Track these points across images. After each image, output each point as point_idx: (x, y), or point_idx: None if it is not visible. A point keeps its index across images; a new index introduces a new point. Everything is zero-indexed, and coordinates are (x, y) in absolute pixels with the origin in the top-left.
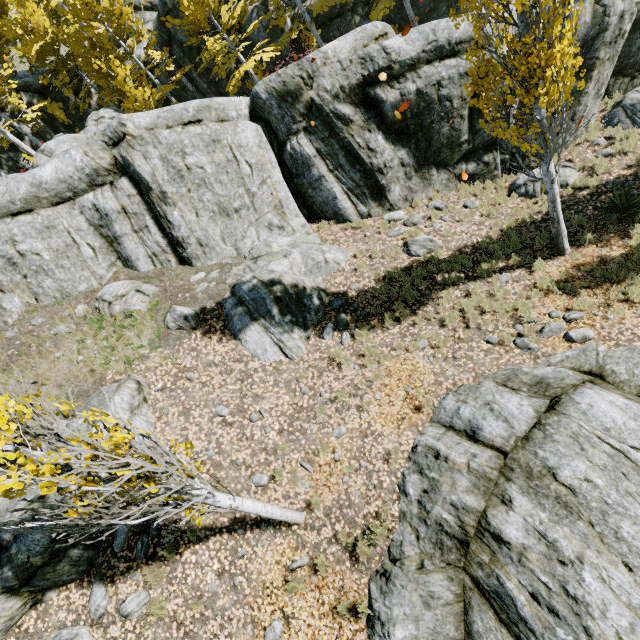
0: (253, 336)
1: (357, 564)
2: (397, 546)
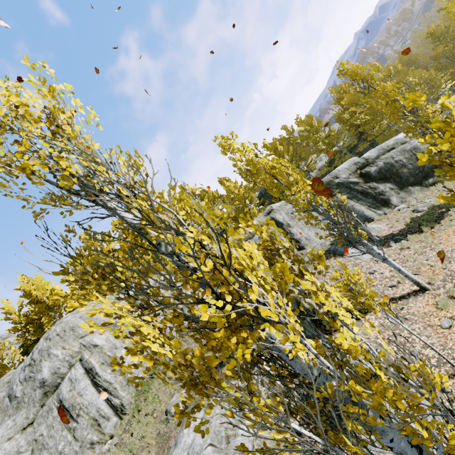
0: (352, 251)
1: None
2: None
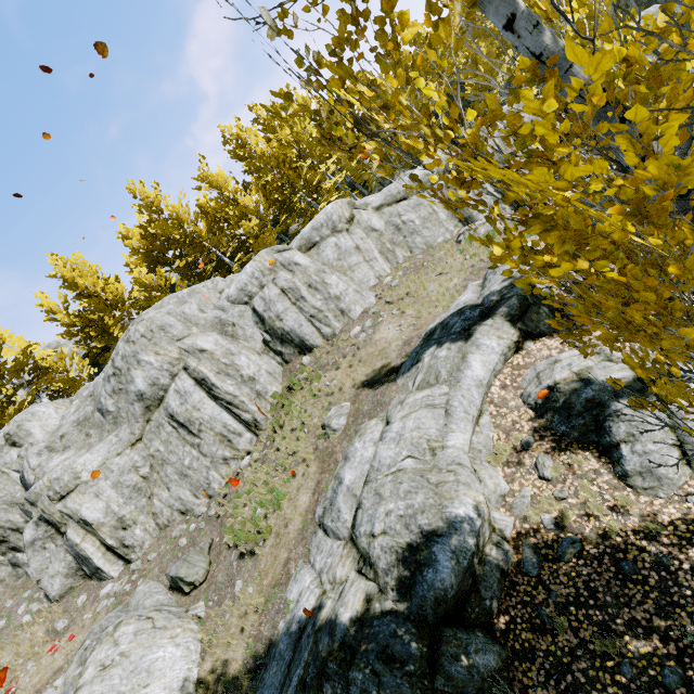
0: None
1: None
2: None
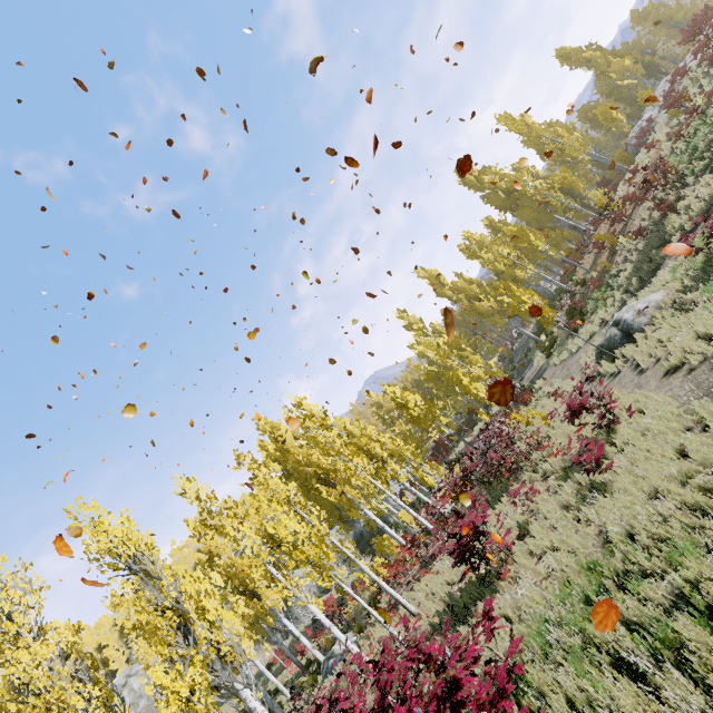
0: None
1: None
2: None
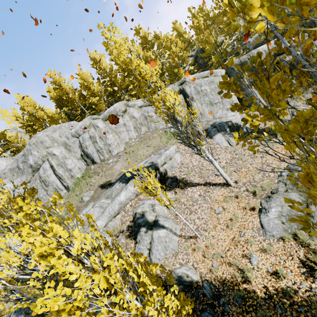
0: (218, 137)
1: (255, 197)
2: (275, 189)
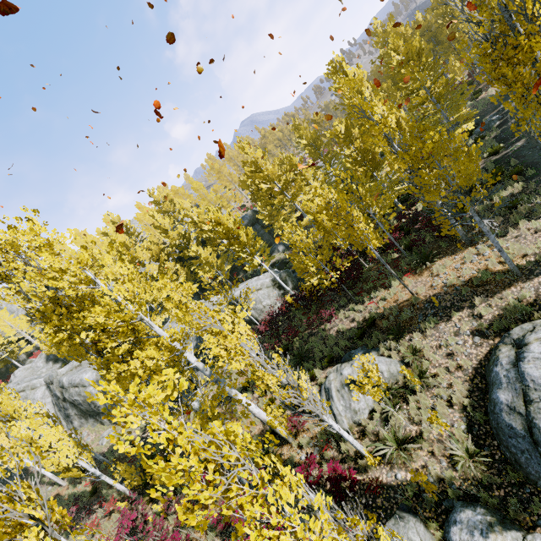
0: None
1: None
2: None
